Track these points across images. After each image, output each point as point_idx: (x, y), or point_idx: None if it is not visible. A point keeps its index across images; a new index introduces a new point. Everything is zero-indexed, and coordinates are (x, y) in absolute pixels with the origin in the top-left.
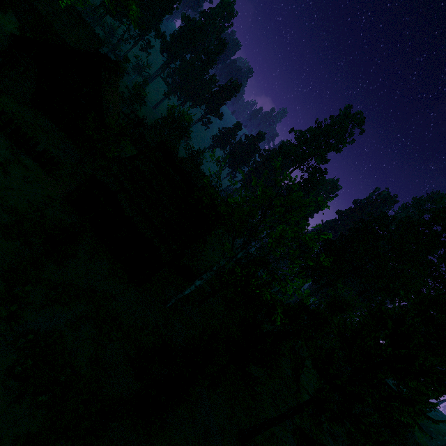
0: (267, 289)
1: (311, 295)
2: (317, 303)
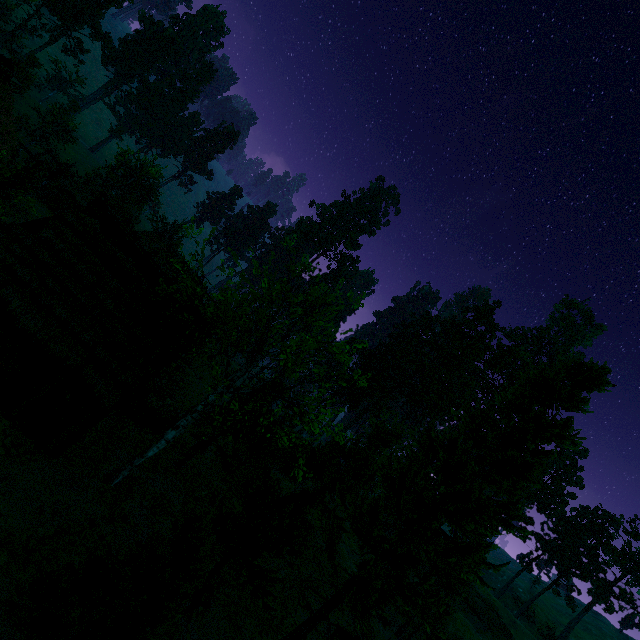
0: (283, 430)
1: (348, 427)
2: (355, 438)
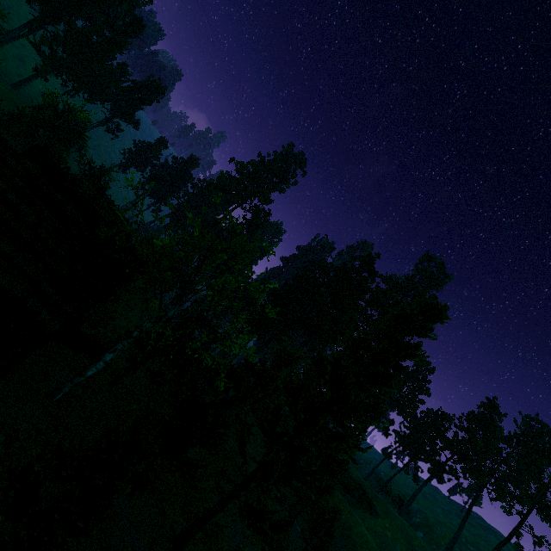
0: (207, 352)
1: (256, 353)
2: (263, 361)
